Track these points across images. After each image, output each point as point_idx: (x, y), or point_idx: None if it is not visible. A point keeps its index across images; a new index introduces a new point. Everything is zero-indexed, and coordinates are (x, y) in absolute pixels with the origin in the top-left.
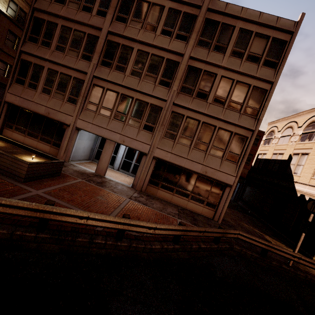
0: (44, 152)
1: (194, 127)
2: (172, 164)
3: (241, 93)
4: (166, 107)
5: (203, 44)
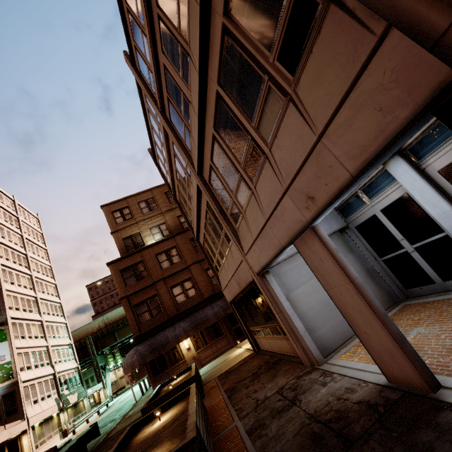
0: (290, 357)
1: None
2: None
3: None
4: None
5: None
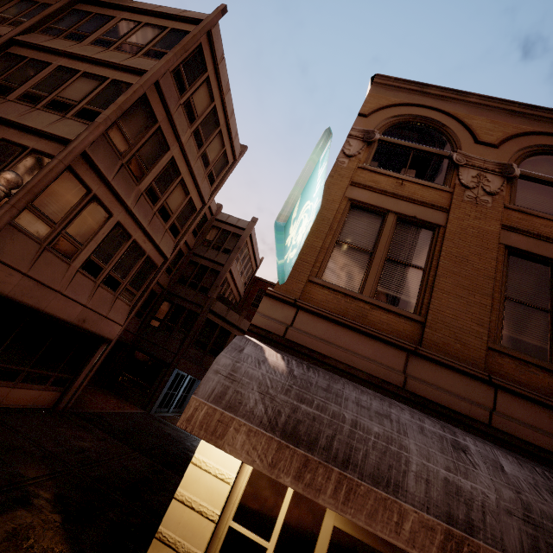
0: None
1: None
2: None
3: (83, 89)
4: None
5: (51, 32)
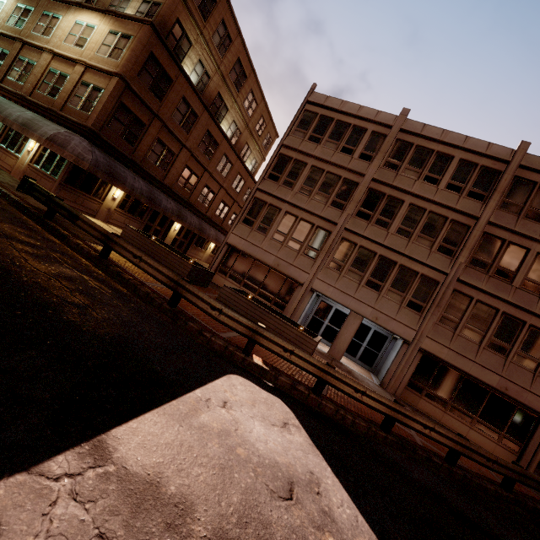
0: None
1: (488, 317)
2: (446, 364)
3: None
4: (446, 282)
5: (509, 207)
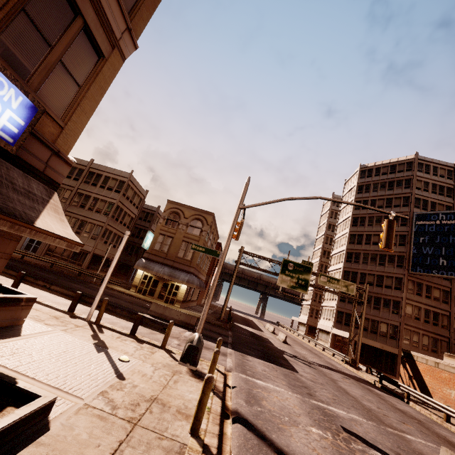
0: None
1: (76, 222)
2: None
3: (102, 205)
4: None
5: (87, 182)
